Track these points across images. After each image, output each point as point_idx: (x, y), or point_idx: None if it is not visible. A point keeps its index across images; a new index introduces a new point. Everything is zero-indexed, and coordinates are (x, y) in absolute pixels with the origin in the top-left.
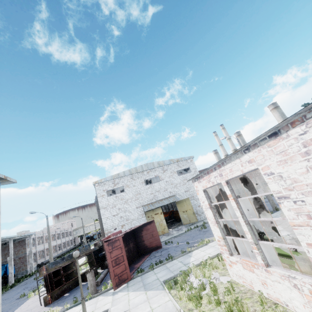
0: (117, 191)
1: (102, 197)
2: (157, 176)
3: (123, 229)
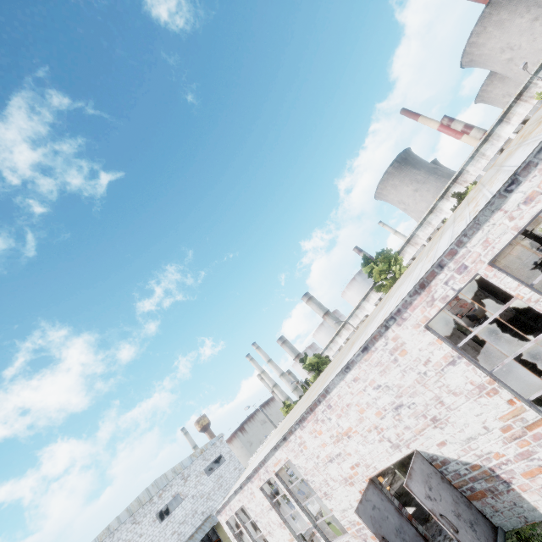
0: None
1: None
2: (177, 494)
3: None
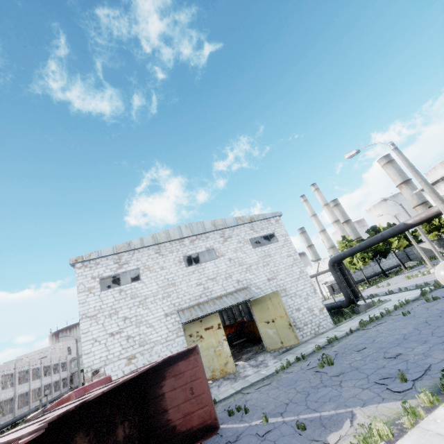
0: None
1: (87, 292)
2: (211, 248)
3: (130, 368)
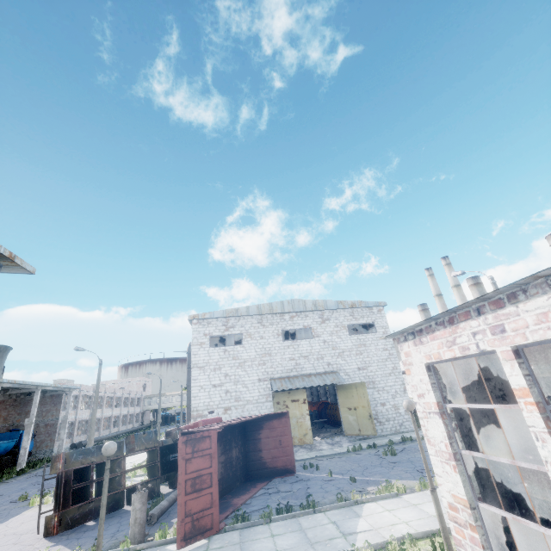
0: (230, 343)
1: (199, 346)
2: (309, 327)
3: (225, 416)
